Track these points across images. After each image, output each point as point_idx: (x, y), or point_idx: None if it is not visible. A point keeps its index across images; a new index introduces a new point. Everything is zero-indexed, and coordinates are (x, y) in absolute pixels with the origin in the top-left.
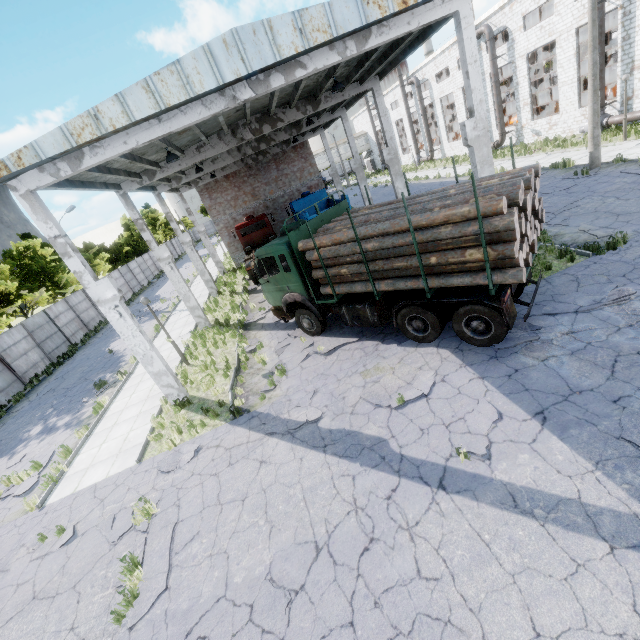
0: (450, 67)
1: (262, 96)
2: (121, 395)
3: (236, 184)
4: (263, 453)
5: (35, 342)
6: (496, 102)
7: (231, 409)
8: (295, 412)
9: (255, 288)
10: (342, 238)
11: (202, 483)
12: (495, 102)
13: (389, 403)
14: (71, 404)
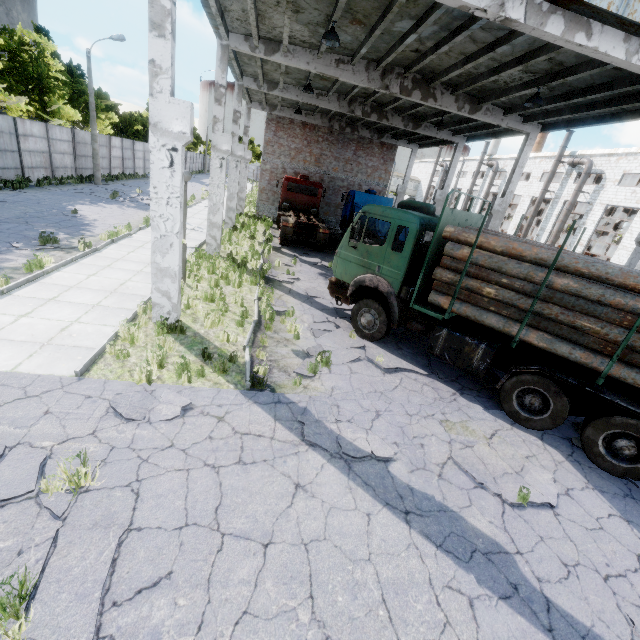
0: (533, 174)
1: (455, 54)
2: (74, 267)
3: (308, 138)
4: (300, 471)
5: None
6: (558, 227)
7: (249, 373)
8: (348, 429)
9: (279, 247)
10: (527, 252)
11: (188, 471)
12: (557, 226)
13: (499, 490)
14: None
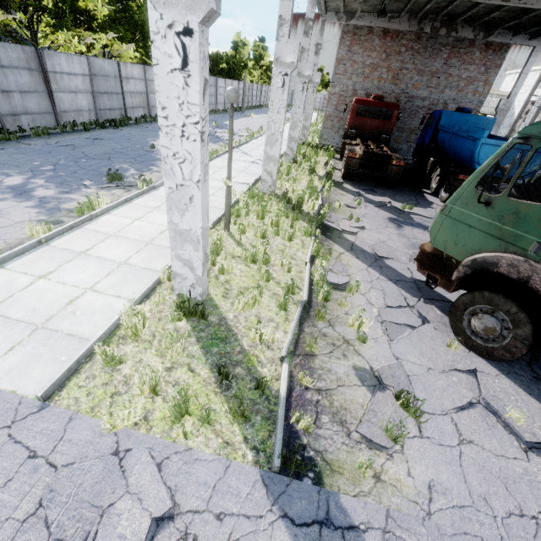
0: None
1: None
2: (124, 209)
3: (388, 49)
4: None
5: (91, 87)
6: None
7: (281, 434)
8: None
9: (340, 182)
10: None
11: None
12: None
13: None
14: (71, 176)
